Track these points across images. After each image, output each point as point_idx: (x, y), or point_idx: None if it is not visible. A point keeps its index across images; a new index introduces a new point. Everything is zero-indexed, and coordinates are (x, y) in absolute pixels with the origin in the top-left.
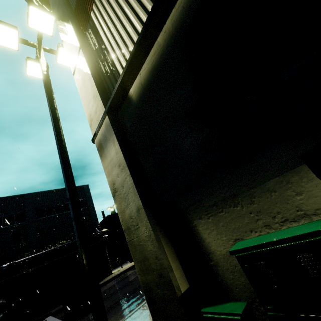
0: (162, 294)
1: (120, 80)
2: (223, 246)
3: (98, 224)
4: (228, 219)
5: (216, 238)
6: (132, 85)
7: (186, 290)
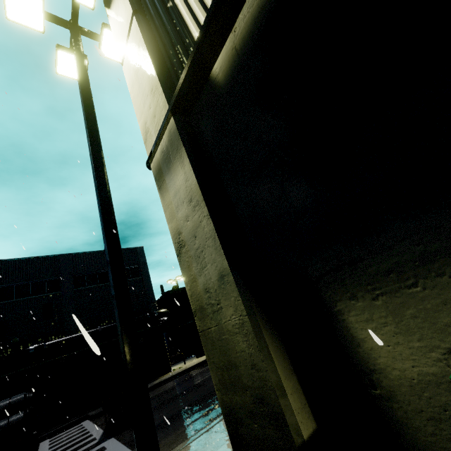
0: (261, 433)
1: (197, 43)
2: (411, 360)
3: (155, 302)
4: (432, 303)
5: (394, 342)
6: (218, 56)
7: (312, 436)
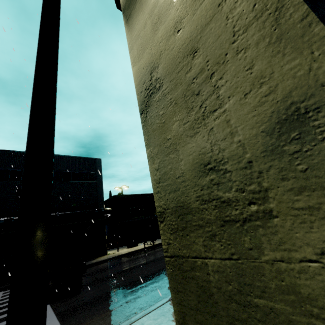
0: None
1: None
2: None
3: (103, 201)
4: None
5: None
6: None
7: None
